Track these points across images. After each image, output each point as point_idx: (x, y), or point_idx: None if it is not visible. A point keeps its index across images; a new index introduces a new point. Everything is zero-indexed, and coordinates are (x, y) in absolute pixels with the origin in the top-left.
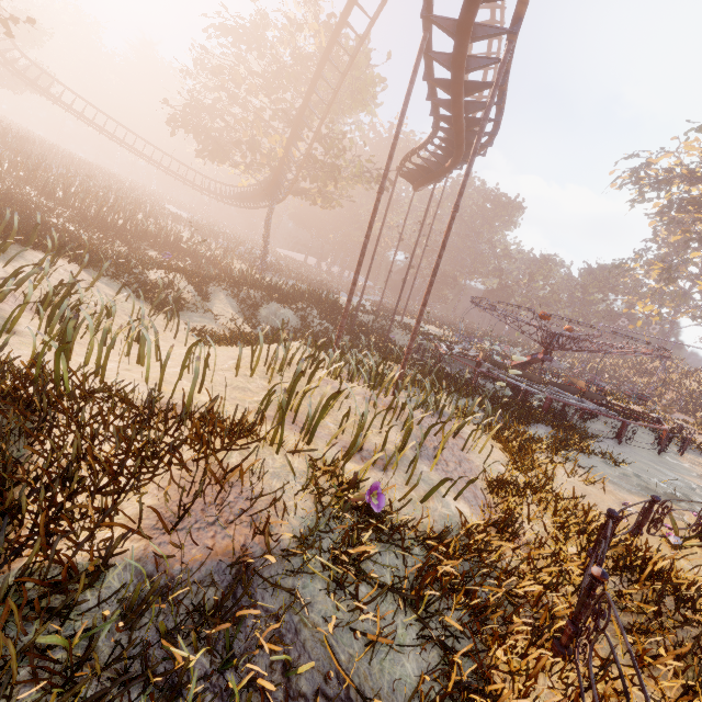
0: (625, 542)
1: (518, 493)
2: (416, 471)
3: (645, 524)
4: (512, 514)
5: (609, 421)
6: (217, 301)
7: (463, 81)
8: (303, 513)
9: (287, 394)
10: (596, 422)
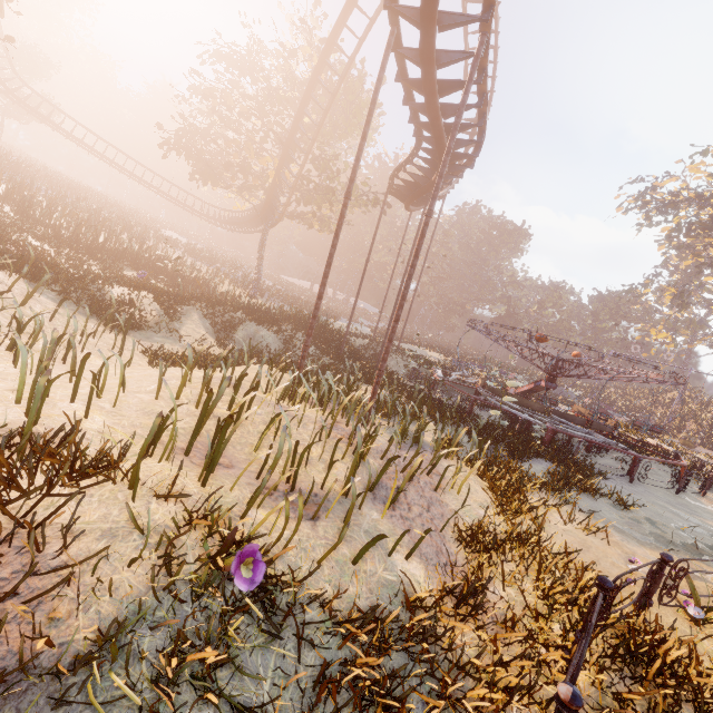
0: (628, 619)
1: (496, 546)
2: (360, 519)
3: (655, 592)
4: (475, 581)
5: (621, 456)
6: (189, 321)
7: (435, 78)
8: (130, 594)
9: (204, 420)
10: (606, 457)
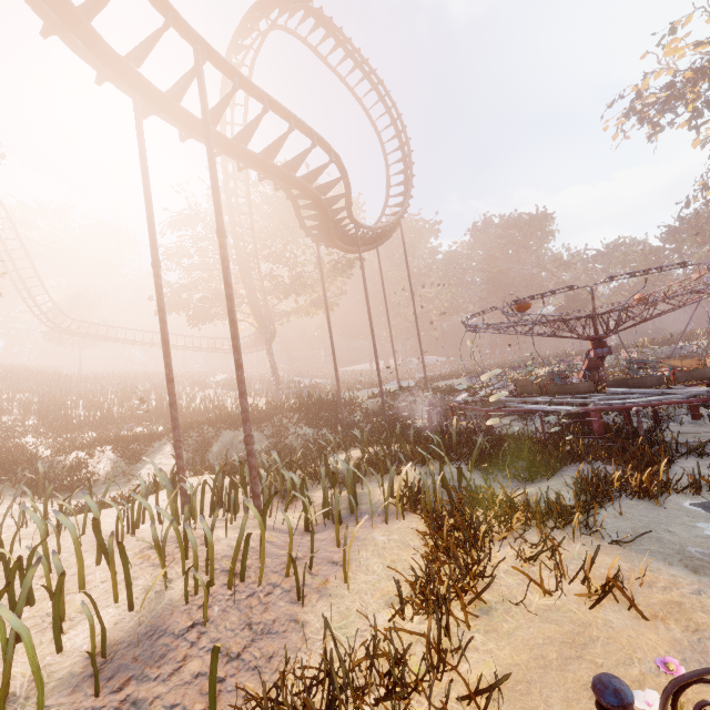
0: None
1: None
2: None
3: None
4: None
5: None
6: (159, 456)
7: (183, 111)
8: None
9: None
10: None
